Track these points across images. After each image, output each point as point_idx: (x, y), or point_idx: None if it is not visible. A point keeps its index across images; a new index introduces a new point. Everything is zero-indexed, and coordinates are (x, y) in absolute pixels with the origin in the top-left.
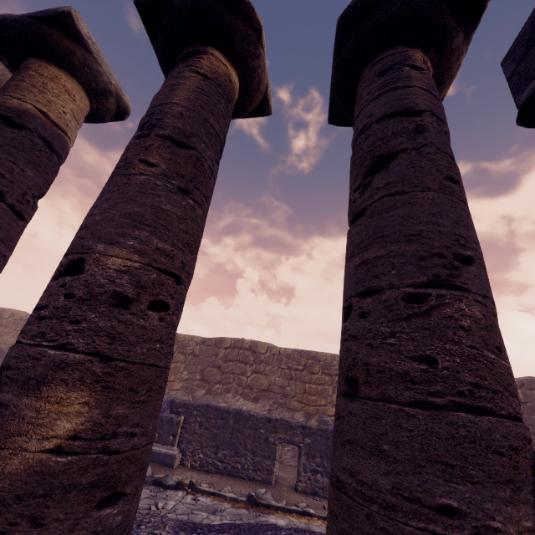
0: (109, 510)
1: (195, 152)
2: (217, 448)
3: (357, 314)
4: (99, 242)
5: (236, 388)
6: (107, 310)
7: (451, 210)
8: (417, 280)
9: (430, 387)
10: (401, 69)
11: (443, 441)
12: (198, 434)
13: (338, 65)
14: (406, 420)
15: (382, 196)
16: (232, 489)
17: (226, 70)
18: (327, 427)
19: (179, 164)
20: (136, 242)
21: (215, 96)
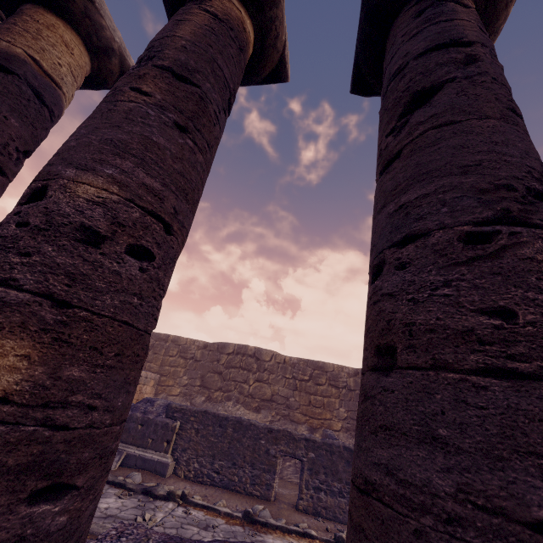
0: (46, 506)
1: (198, 90)
2: (214, 458)
3: (393, 267)
4: (69, 167)
5: (237, 396)
6: (69, 244)
7: (518, 139)
8: (479, 216)
9: (509, 348)
10: (444, 4)
11: (536, 423)
12: (194, 442)
13: (366, 16)
14: (474, 394)
15: (425, 129)
16: (228, 503)
17: (239, 15)
18: (333, 441)
19: (178, 97)
20: (117, 171)
21: (225, 38)
